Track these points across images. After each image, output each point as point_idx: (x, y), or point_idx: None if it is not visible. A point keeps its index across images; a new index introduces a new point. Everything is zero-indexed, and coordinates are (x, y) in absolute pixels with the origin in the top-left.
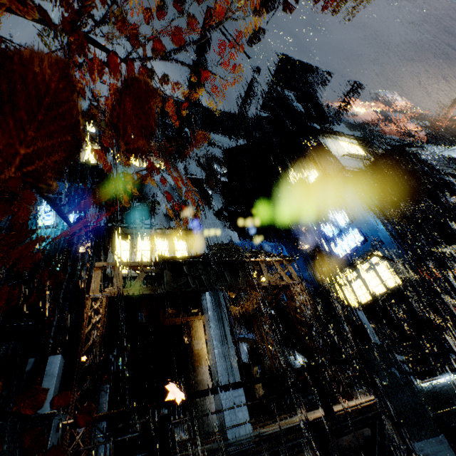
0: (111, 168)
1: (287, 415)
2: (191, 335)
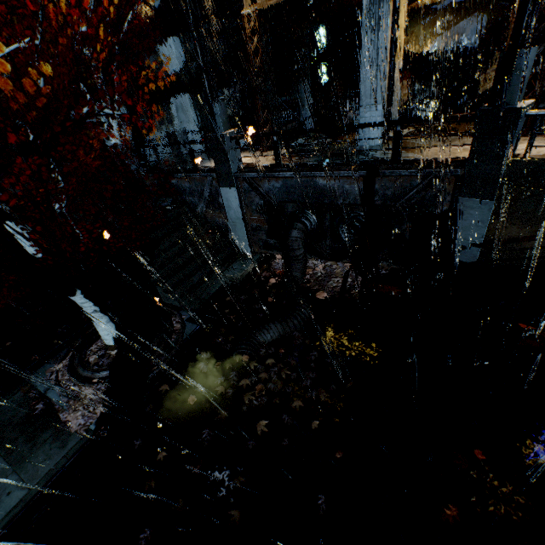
0: None
1: None
2: None
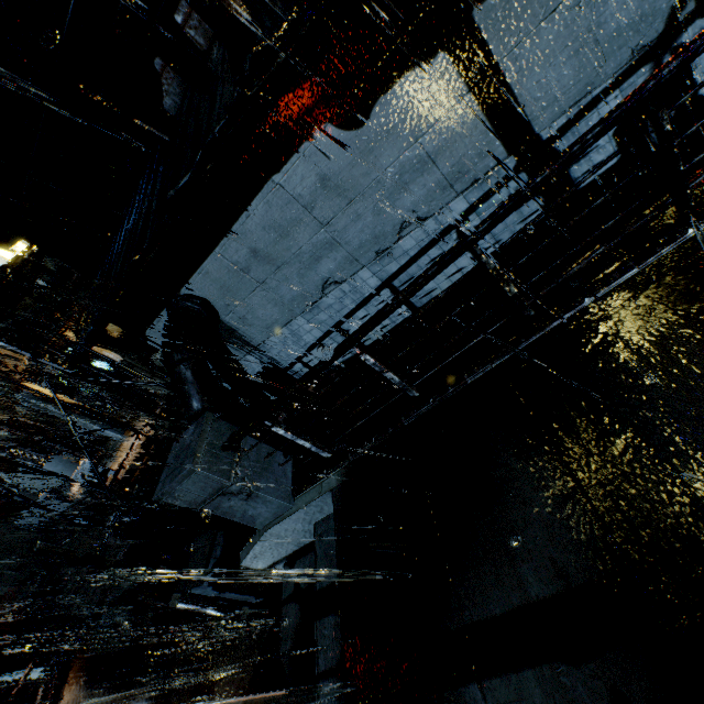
0: None
1: None
2: None
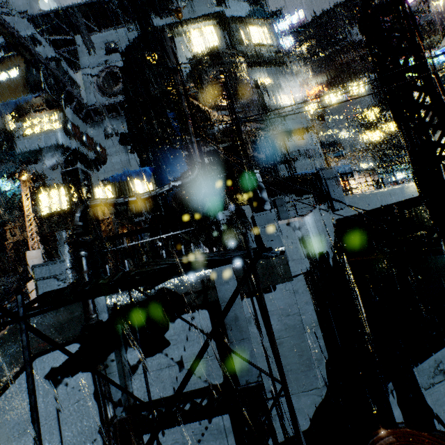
0: (14, 144)
1: None
2: None
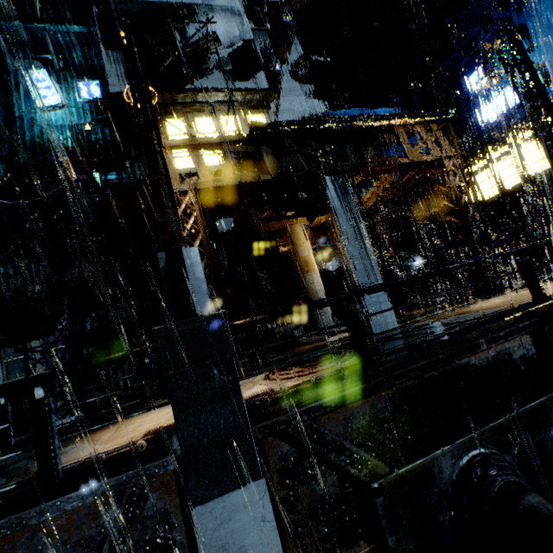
0: None
1: (412, 313)
2: (293, 241)
